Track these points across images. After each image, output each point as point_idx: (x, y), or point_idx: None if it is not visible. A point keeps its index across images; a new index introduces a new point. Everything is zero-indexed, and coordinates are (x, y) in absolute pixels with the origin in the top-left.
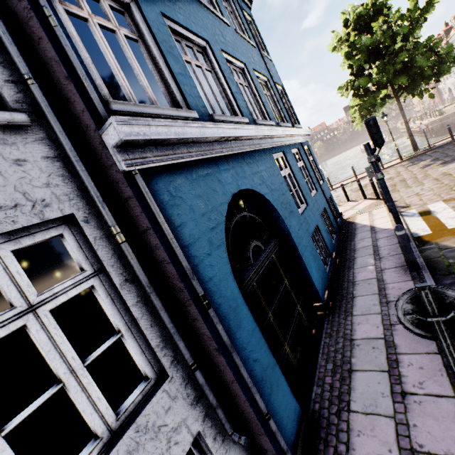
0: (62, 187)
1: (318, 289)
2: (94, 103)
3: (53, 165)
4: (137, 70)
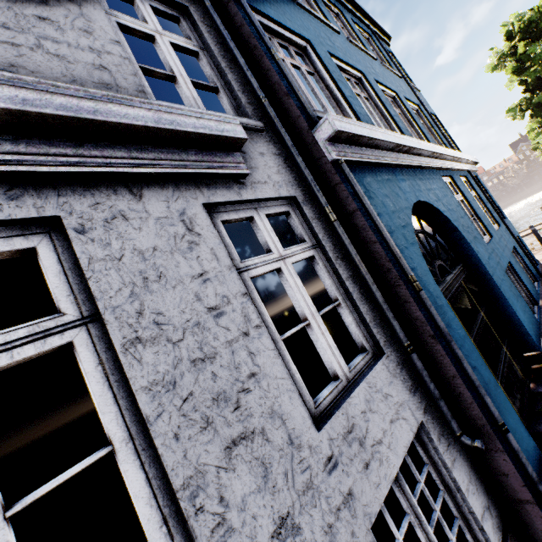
0: (286, 176)
1: (530, 333)
2: (307, 110)
3: (278, 160)
4: (318, 95)
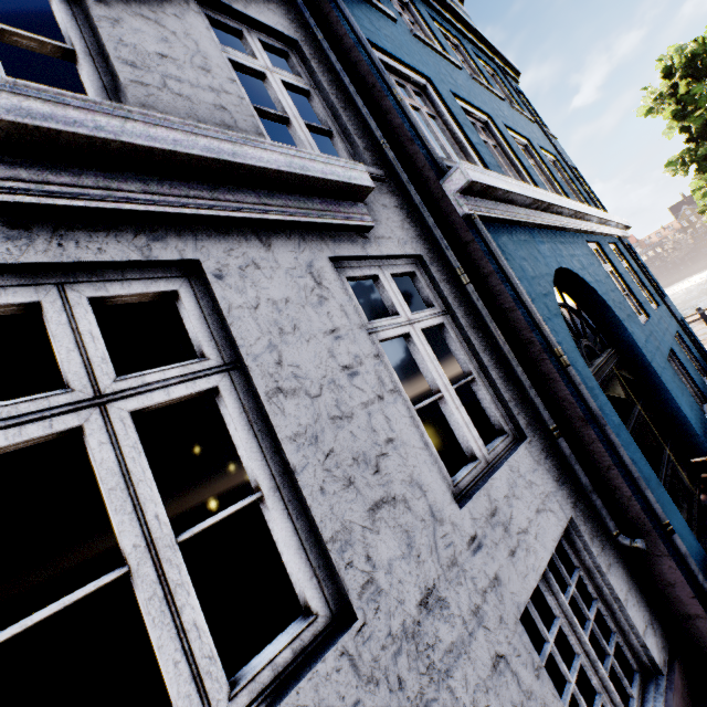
0: (410, 232)
1: (698, 433)
2: (435, 157)
3: (401, 214)
4: (441, 141)
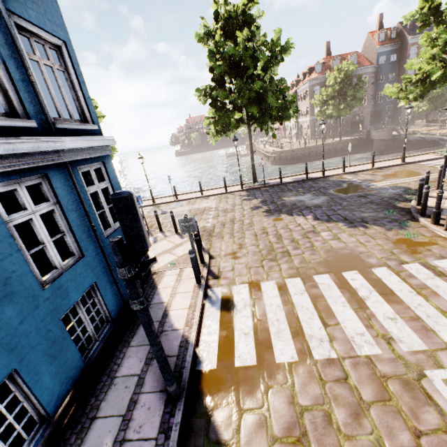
0: None
1: None
2: None
3: None
4: None
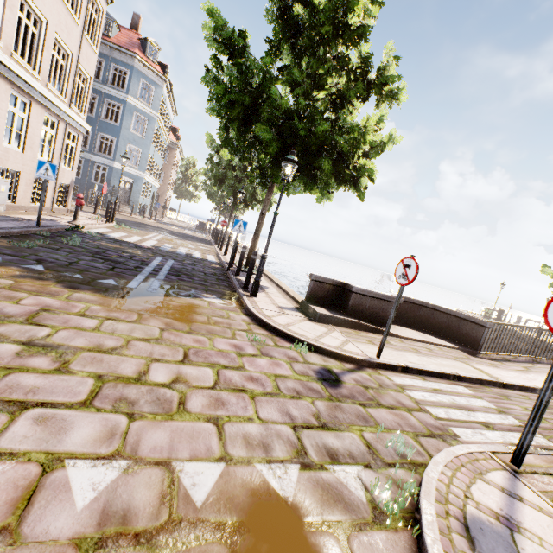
0: None
1: None
2: None
3: None
4: None
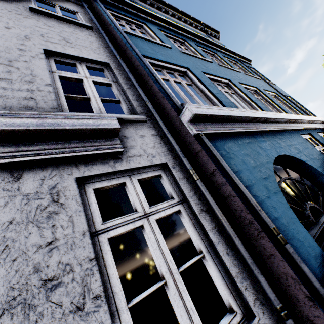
0: (160, 148)
1: None
2: (176, 104)
3: (156, 138)
4: (193, 95)
